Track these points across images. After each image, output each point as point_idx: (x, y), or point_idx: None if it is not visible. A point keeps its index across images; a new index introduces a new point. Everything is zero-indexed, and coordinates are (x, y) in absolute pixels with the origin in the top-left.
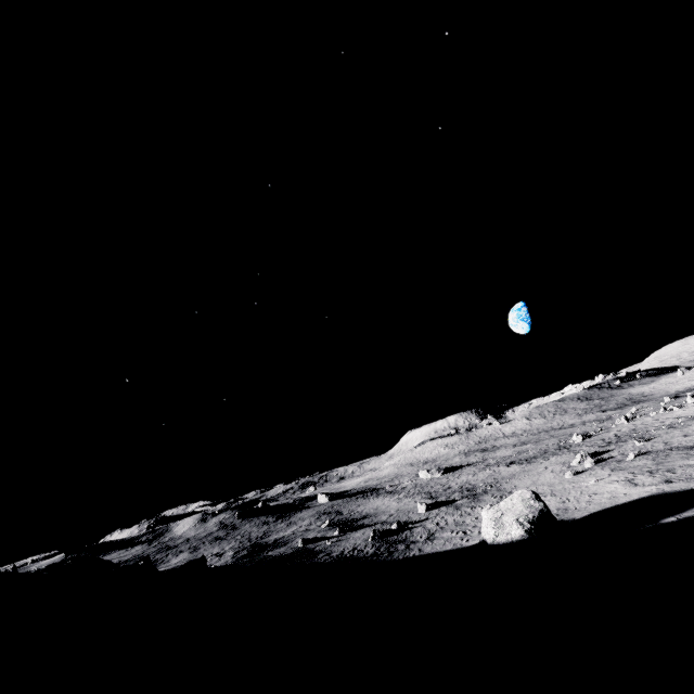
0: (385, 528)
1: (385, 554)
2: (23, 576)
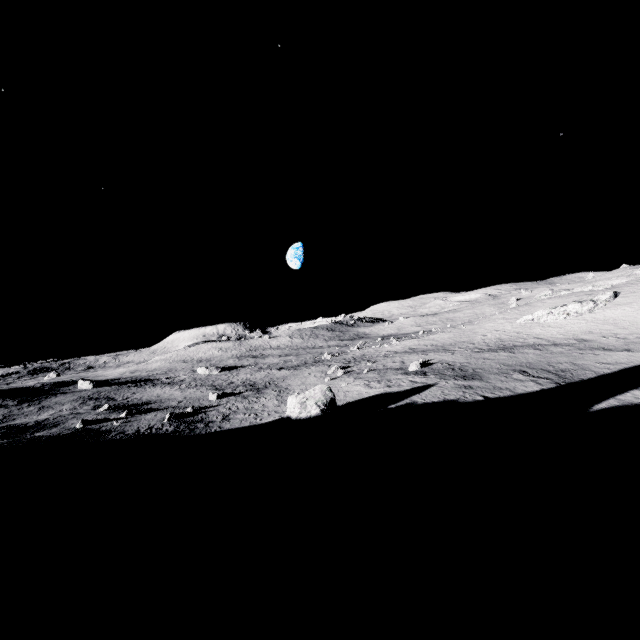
0: (179, 412)
1: (187, 431)
2: None
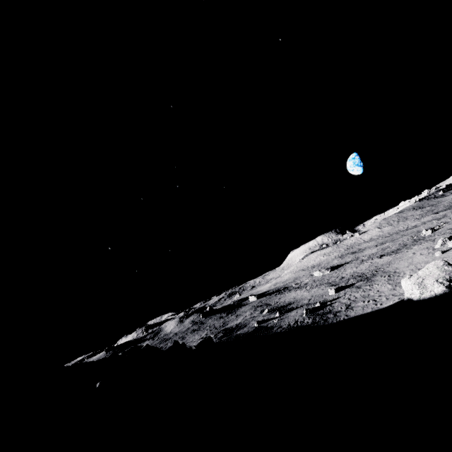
0: (311, 307)
1: (321, 321)
2: (122, 357)
